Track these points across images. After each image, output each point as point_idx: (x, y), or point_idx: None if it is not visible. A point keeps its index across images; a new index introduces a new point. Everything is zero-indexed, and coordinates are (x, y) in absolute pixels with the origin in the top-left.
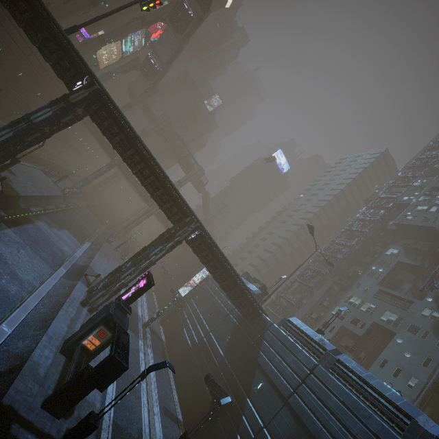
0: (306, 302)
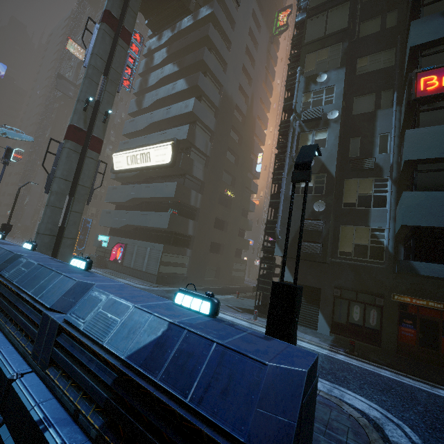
0: (29, 198)
